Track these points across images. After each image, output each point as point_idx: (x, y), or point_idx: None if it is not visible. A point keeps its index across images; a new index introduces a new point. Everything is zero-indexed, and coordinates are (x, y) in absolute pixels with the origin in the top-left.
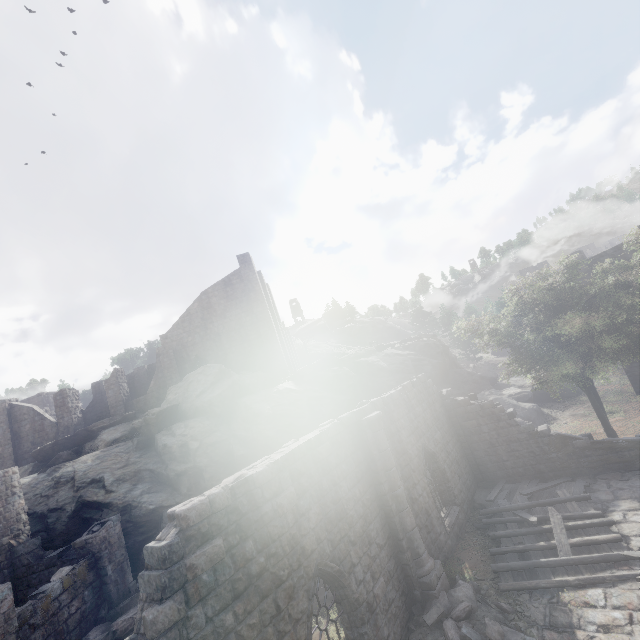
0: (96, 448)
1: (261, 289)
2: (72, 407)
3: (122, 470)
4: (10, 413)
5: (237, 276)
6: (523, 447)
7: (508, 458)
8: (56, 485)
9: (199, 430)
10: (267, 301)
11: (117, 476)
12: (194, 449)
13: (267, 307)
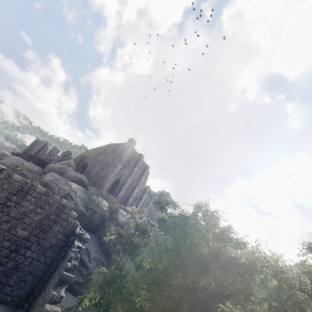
0: (31, 162)
1: (125, 154)
2: (52, 154)
3: (9, 163)
4: (44, 146)
5: (123, 145)
6: (38, 308)
7: (34, 308)
8: (2, 156)
9: (28, 166)
10: (134, 166)
11: (5, 162)
12: (17, 169)
13: (120, 162)
